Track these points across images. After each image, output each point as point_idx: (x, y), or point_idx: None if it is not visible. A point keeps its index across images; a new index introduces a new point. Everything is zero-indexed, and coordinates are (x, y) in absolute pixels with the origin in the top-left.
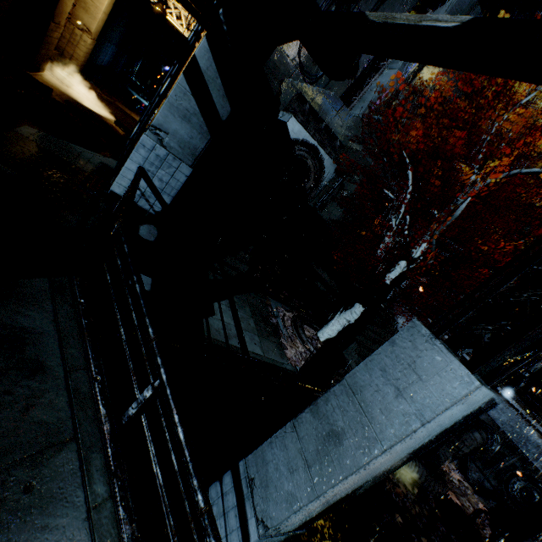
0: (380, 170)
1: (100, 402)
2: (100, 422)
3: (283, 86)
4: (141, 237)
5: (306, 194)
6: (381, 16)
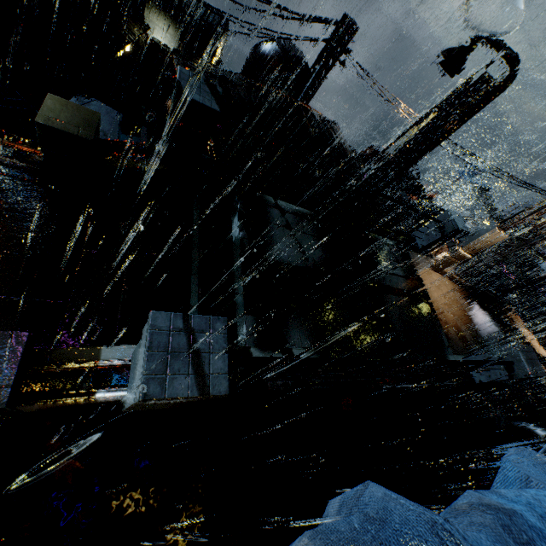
0: None
1: None
2: None
3: None
4: None
5: None
6: None
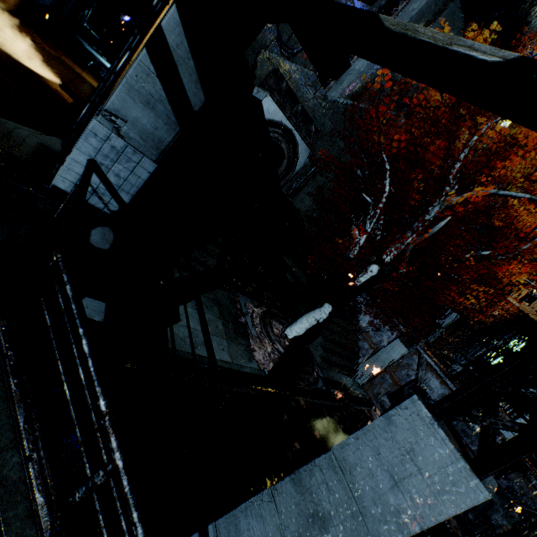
0: (352, 159)
1: (36, 489)
2: (36, 514)
3: (259, 59)
4: (92, 246)
5: (279, 179)
6: (399, 24)
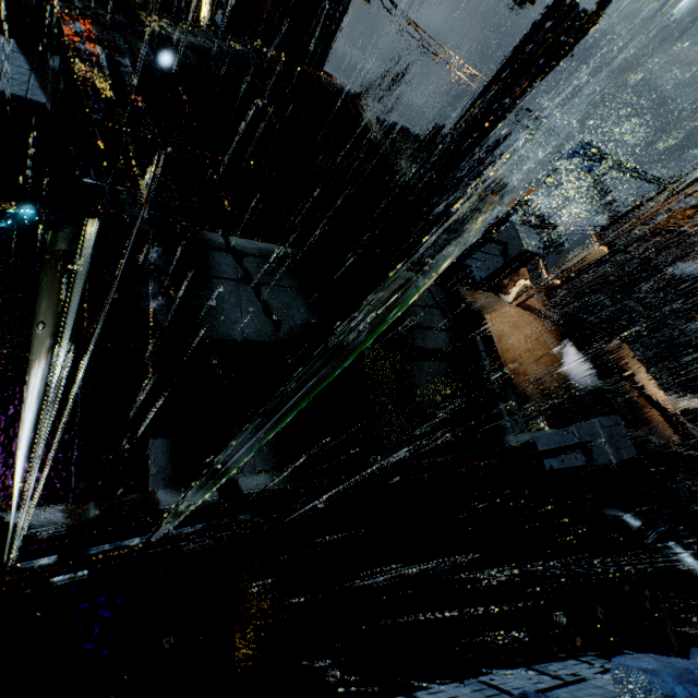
0: None
1: None
2: None
3: None
4: None
5: None
6: None
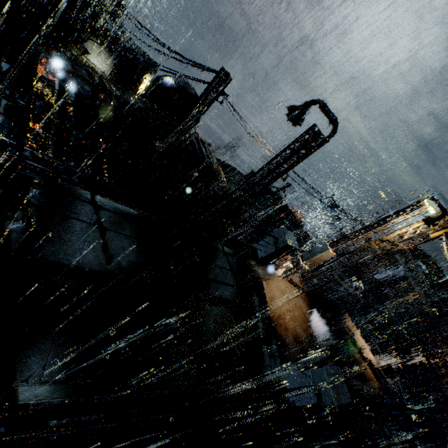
0: None
1: None
2: None
3: None
4: None
5: None
6: None
